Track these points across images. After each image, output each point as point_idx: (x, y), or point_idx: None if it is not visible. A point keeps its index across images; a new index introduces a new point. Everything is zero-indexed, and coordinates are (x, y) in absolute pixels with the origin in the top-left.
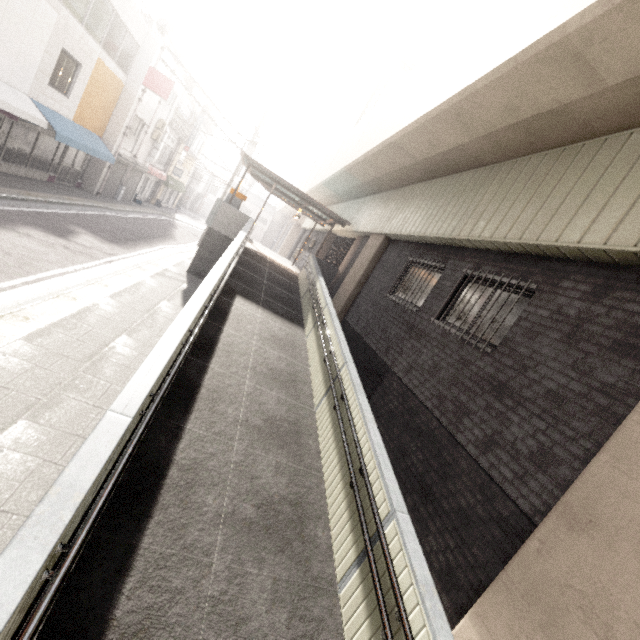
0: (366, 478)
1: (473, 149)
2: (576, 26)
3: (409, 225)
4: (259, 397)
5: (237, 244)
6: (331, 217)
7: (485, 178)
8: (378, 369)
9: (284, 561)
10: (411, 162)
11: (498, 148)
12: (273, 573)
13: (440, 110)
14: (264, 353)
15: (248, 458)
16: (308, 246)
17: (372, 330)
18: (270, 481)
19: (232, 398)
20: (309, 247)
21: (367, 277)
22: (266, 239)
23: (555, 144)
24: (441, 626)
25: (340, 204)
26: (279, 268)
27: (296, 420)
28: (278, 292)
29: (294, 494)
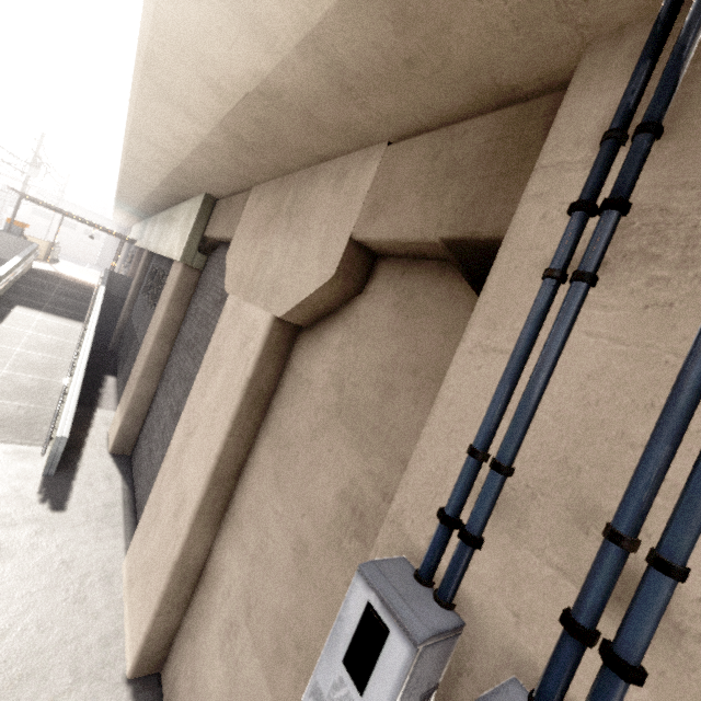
0: (71, 366)
1: (154, 200)
2: (122, 169)
3: (151, 243)
4: (27, 356)
5: (7, 268)
6: (119, 237)
7: (167, 216)
8: (133, 338)
9: (29, 402)
10: (141, 201)
11: (161, 202)
12: (21, 404)
13: (119, 181)
14: (38, 337)
15: (12, 376)
16: (127, 261)
17: (136, 316)
18: (27, 383)
19: (4, 356)
20: (128, 262)
21: (142, 282)
22: (104, 256)
23: (174, 204)
24: (76, 388)
25: (142, 221)
26: (75, 284)
27: (56, 365)
28: (66, 302)
29: (43, 387)
